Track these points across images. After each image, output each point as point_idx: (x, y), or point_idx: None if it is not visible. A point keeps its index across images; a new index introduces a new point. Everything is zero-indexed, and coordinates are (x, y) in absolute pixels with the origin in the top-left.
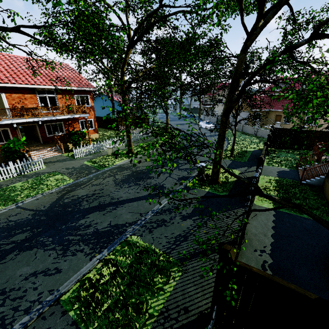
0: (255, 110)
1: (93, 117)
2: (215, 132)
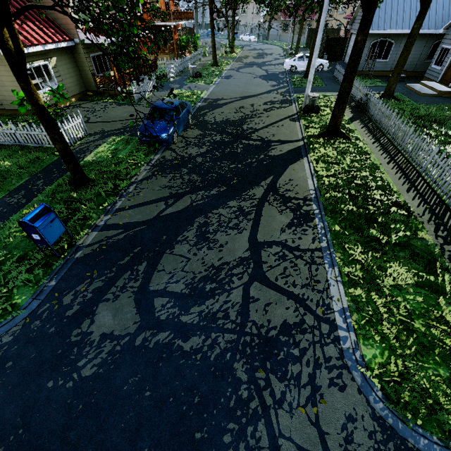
0: (285, 19)
1: (181, 27)
2: (261, 43)
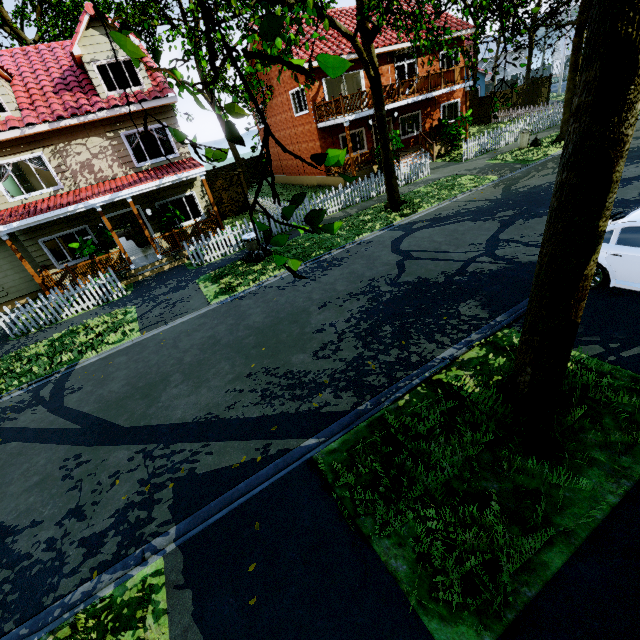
0: None
1: (460, 96)
2: None
